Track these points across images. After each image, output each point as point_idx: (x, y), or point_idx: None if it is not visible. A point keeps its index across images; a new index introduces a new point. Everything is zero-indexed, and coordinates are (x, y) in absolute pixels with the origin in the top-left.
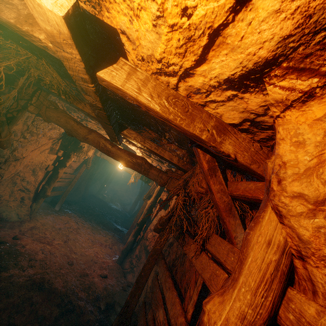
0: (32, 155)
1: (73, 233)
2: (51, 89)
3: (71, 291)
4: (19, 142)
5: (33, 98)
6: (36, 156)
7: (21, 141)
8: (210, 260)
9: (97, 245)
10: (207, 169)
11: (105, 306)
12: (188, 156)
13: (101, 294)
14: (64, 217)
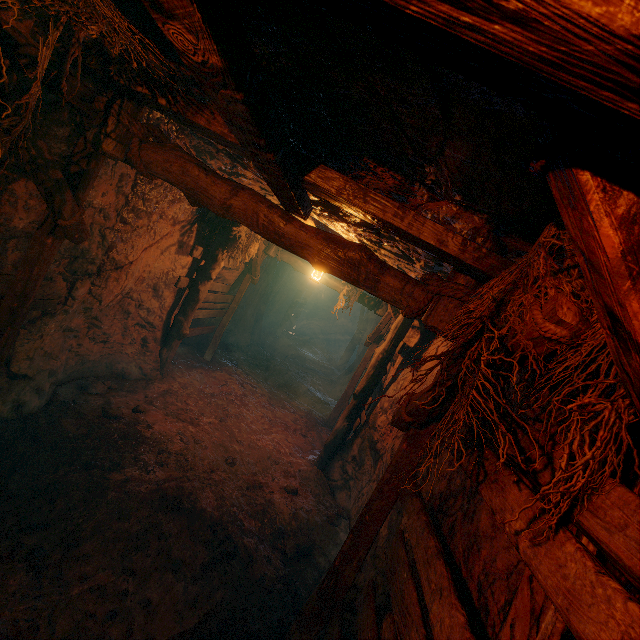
0: (147, 258)
1: (235, 404)
2: (134, 85)
3: (231, 517)
4: (116, 231)
5: (109, 119)
6: (155, 260)
7: (119, 229)
8: (604, 578)
9: (279, 429)
10: (620, 252)
11: (295, 551)
12: (490, 232)
13: (287, 526)
14: (219, 373)
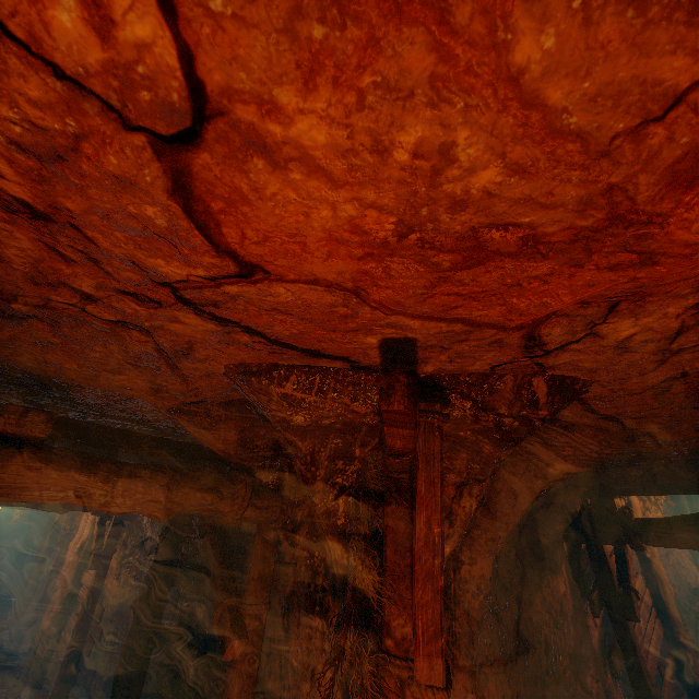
0: None
1: None
2: None
3: None
4: None
5: None
6: None
7: None
8: None
9: None
10: None
11: (17, 637)
12: None
13: (8, 637)
14: None
